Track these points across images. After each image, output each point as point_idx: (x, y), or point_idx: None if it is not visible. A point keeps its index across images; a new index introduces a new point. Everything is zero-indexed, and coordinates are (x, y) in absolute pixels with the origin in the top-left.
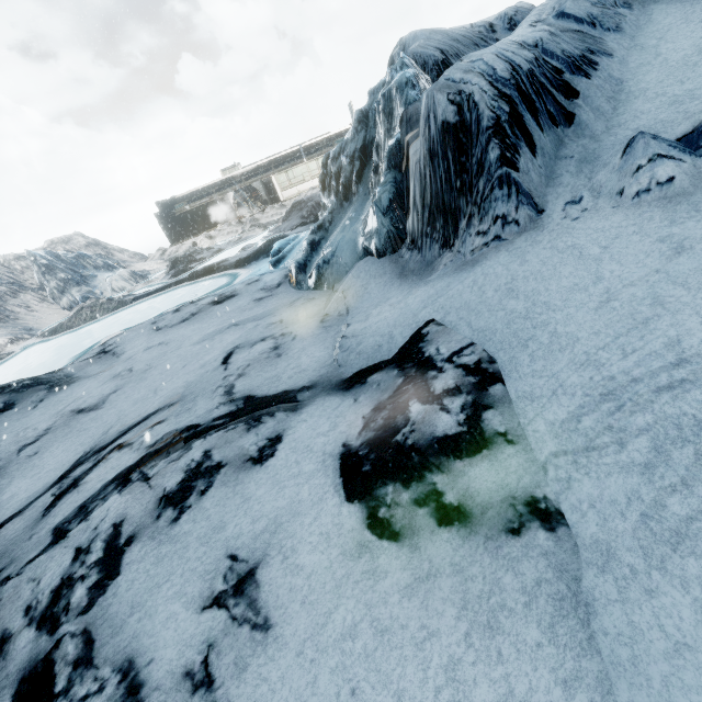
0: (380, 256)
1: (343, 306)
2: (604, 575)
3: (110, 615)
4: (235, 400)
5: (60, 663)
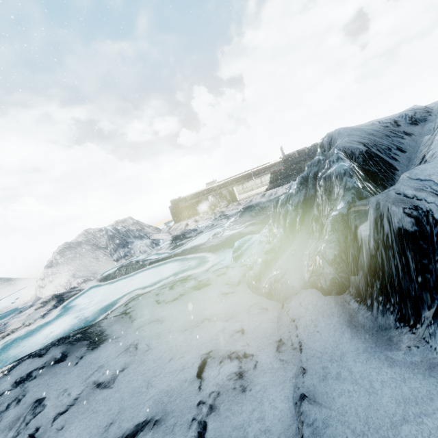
0: (325, 293)
1: (296, 338)
2: None
3: None
4: None
5: None
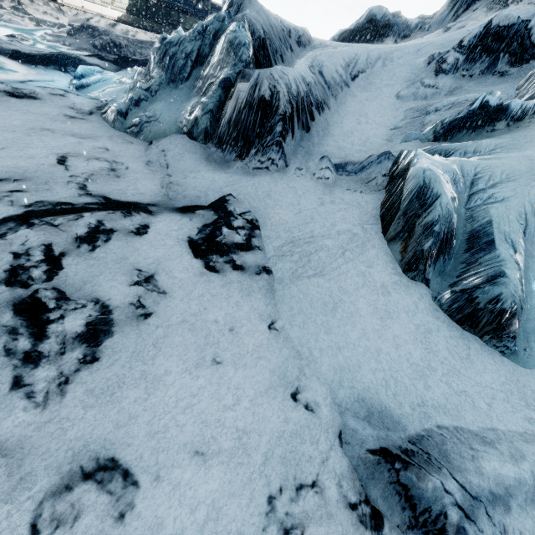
0: (194, 139)
1: (164, 161)
2: (280, 285)
3: (69, 284)
4: (95, 196)
5: (45, 298)
